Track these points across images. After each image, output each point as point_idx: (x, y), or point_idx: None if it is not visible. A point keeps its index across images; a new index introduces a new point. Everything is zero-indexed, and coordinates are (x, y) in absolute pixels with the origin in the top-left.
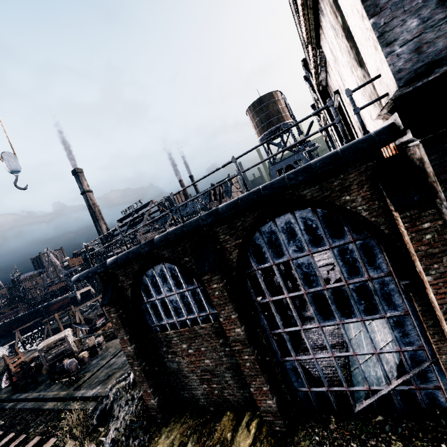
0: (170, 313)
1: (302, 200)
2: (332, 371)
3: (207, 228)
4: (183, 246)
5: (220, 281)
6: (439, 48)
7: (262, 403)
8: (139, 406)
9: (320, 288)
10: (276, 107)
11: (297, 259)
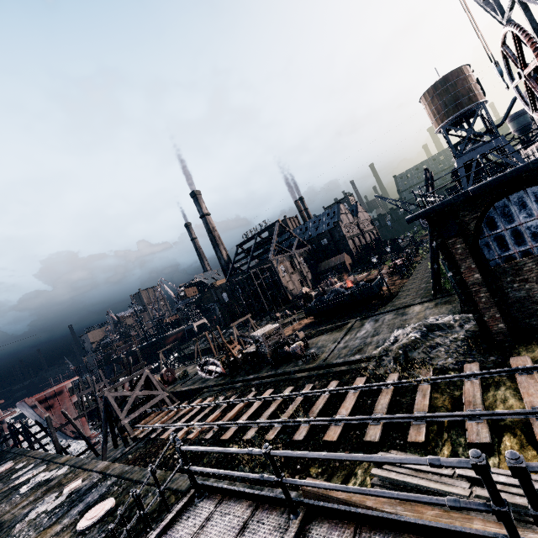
0: (524, 240)
1: None
2: None
3: None
4: None
5: None
6: None
7: None
8: (460, 343)
9: None
10: (466, 85)
11: None
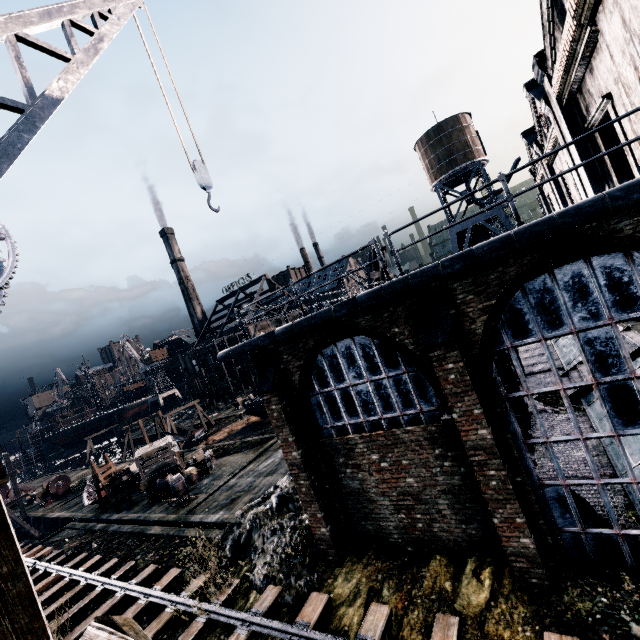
0: (355, 409)
1: (614, 238)
2: (605, 513)
3: (437, 283)
4: (392, 312)
5: (460, 359)
6: None
7: (511, 541)
8: (294, 537)
9: (625, 377)
10: (462, 138)
11: (586, 331)
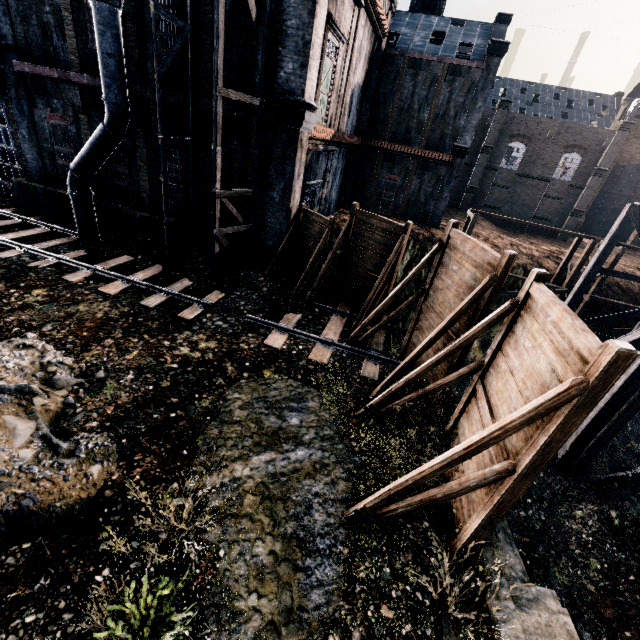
0: None
1: None
2: None
3: None
4: None
5: None
6: (4, 33)
7: None
8: None
9: None
10: None
11: None
